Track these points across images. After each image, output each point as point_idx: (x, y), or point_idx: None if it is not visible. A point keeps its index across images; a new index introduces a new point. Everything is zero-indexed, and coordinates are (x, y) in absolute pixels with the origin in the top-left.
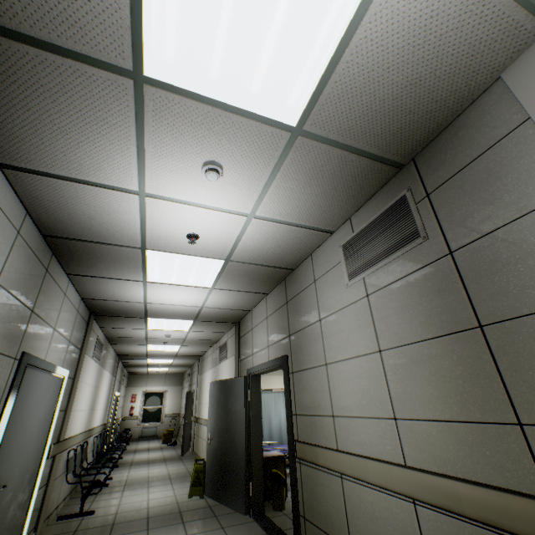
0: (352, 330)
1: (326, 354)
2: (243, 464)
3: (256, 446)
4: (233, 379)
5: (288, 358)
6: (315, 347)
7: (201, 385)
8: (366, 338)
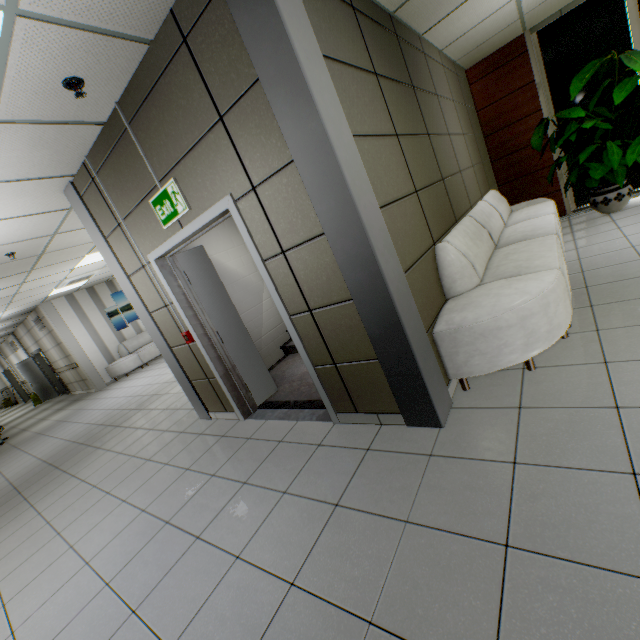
0: (48, 343)
1: (48, 348)
2: (50, 384)
3: (53, 377)
4: (27, 359)
5: (41, 349)
6: (45, 346)
7: (12, 364)
8: (51, 345)
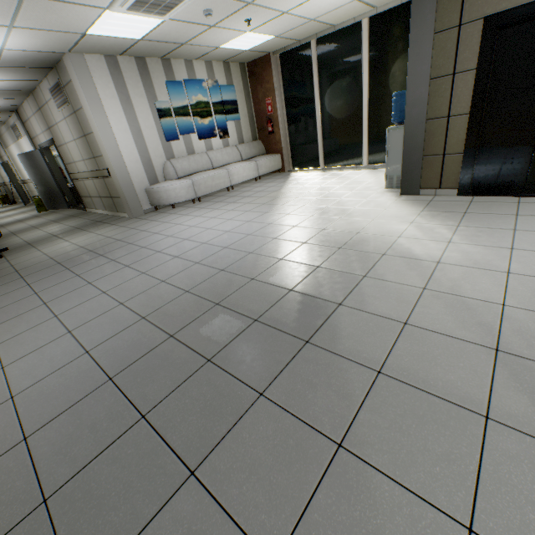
0: (67, 131)
1: (65, 140)
2: (59, 191)
3: (63, 183)
4: (33, 152)
5: (54, 140)
6: (61, 136)
7: (12, 157)
8: (71, 135)
